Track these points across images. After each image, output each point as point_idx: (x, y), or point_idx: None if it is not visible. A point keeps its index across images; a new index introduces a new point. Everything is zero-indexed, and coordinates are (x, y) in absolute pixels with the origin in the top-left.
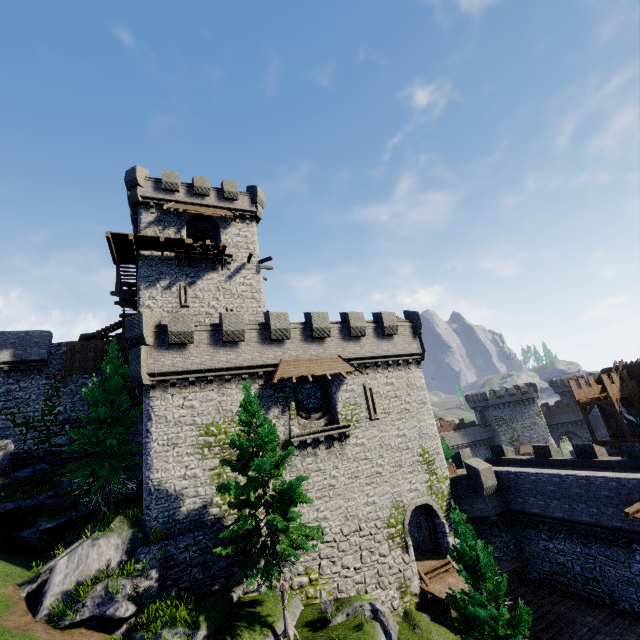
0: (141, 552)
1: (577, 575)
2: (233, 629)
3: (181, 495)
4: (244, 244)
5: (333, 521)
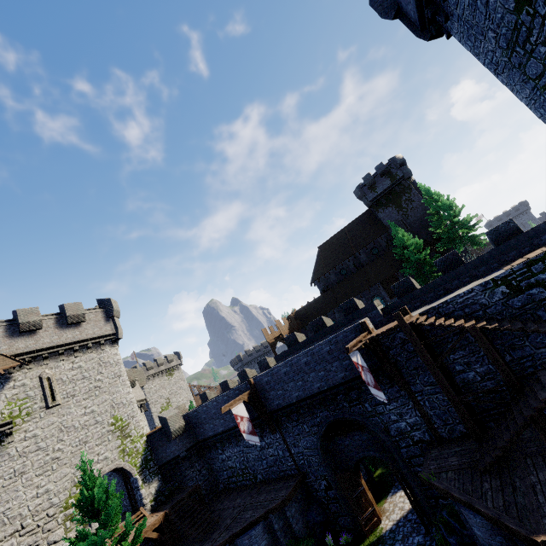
0: None
1: (239, 470)
2: None
3: None
4: None
5: None
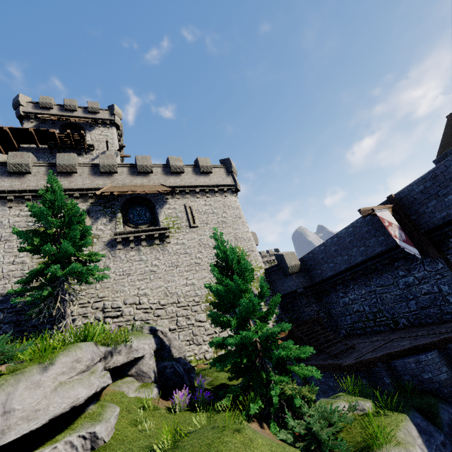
0: None
1: (368, 314)
2: None
3: (7, 276)
4: (105, 140)
5: (153, 297)
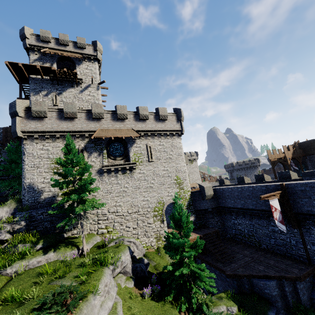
0: (17, 214)
1: (246, 234)
2: (57, 246)
3: (41, 191)
4: (90, 74)
5: (124, 207)
